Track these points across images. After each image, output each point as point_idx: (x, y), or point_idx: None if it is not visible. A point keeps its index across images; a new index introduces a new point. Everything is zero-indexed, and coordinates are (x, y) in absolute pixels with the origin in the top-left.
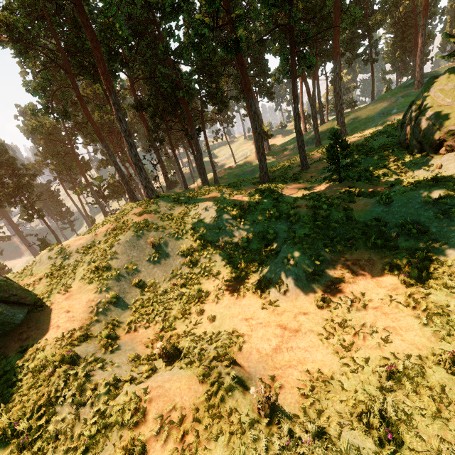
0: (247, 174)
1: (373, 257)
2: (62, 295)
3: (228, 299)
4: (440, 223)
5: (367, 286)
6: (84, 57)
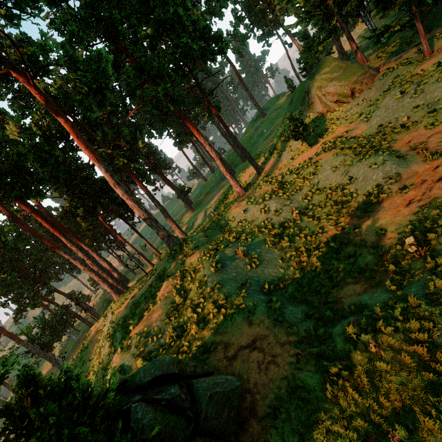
0: (197, 221)
1: (410, 134)
2: (213, 356)
3: (366, 221)
4: (420, 98)
5: (437, 137)
6: (6, 176)
